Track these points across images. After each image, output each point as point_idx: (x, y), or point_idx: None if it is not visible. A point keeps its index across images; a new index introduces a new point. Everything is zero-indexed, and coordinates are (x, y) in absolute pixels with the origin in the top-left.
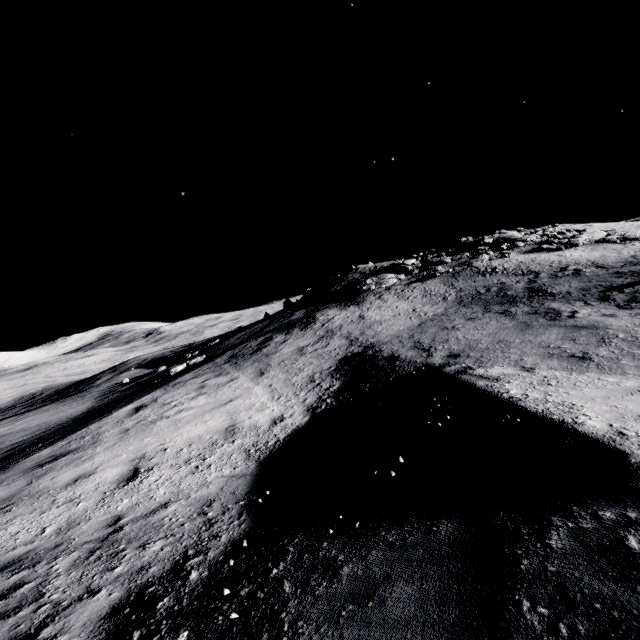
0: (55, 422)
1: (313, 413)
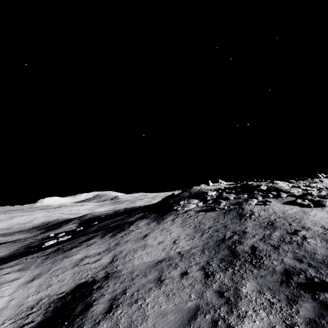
0: None
1: None
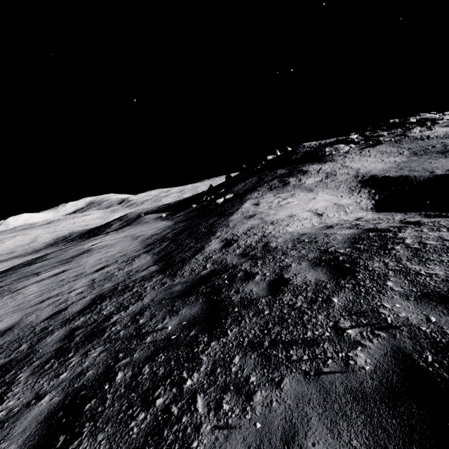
0: (163, 227)
1: (374, 199)
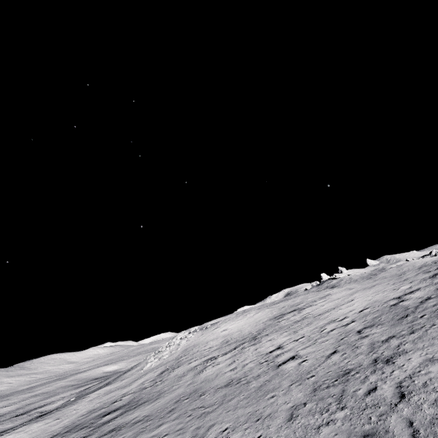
0: None
1: None
